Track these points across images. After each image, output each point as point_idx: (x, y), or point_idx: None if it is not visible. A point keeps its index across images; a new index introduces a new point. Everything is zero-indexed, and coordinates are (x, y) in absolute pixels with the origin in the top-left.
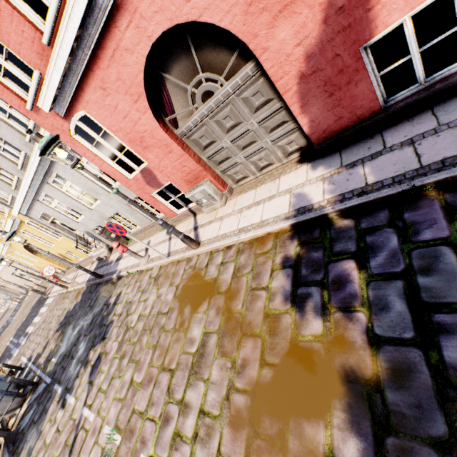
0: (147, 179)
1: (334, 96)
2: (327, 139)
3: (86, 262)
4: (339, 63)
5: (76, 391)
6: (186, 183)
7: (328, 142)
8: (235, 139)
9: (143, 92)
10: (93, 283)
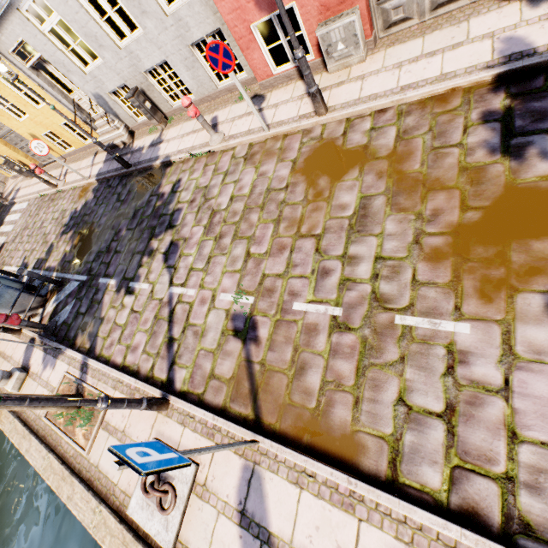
0: None
1: None
2: None
3: (78, 155)
4: None
5: (146, 278)
6: (319, 11)
7: None
8: None
9: None
10: (113, 175)
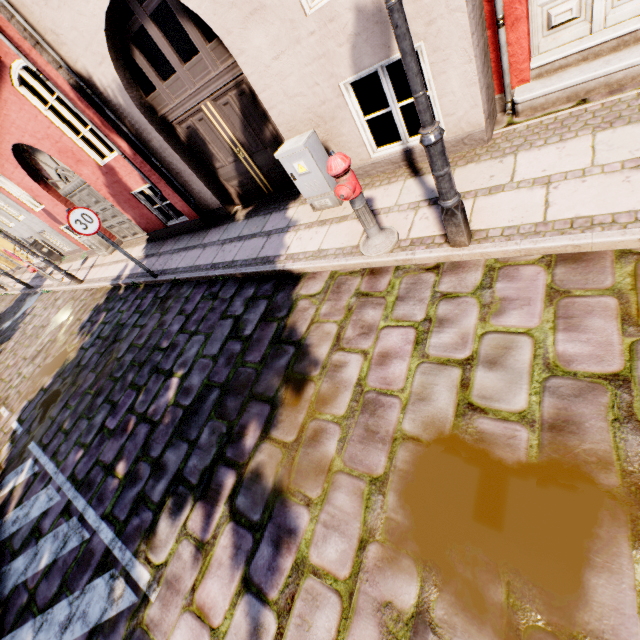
0: (50, 216)
1: (136, 210)
2: (151, 232)
3: None
4: (126, 196)
5: None
6: None
7: (152, 234)
8: (103, 210)
9: (19, 165)
10: (26, 292)
